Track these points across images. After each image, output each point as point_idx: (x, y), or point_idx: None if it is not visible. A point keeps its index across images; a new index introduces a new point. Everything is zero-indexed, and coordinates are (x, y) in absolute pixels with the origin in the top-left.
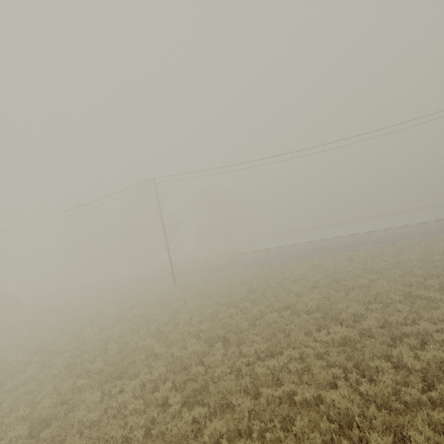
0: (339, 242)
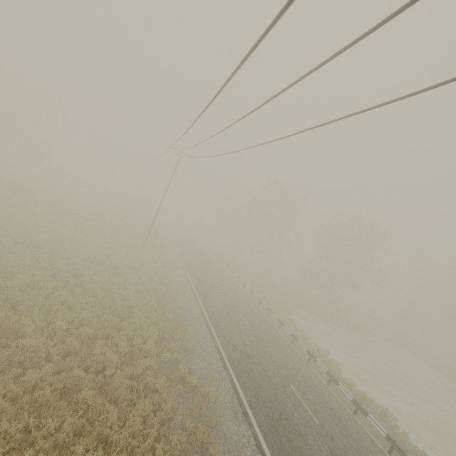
0: (338, 409)
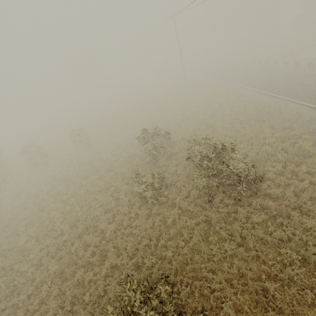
0: None
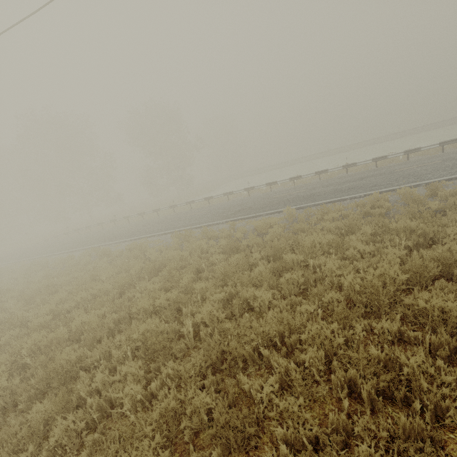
0: (292, 187)
